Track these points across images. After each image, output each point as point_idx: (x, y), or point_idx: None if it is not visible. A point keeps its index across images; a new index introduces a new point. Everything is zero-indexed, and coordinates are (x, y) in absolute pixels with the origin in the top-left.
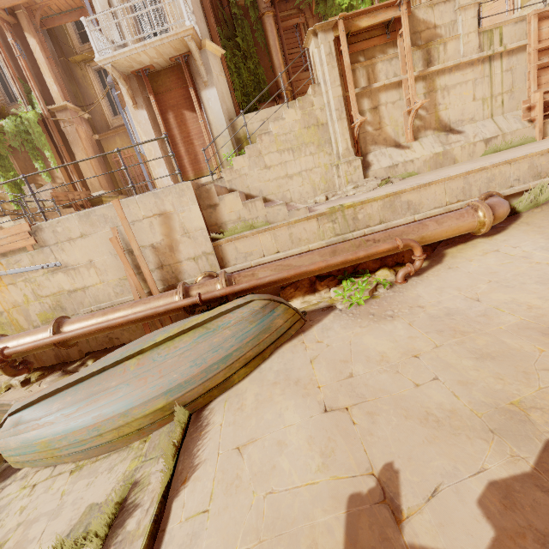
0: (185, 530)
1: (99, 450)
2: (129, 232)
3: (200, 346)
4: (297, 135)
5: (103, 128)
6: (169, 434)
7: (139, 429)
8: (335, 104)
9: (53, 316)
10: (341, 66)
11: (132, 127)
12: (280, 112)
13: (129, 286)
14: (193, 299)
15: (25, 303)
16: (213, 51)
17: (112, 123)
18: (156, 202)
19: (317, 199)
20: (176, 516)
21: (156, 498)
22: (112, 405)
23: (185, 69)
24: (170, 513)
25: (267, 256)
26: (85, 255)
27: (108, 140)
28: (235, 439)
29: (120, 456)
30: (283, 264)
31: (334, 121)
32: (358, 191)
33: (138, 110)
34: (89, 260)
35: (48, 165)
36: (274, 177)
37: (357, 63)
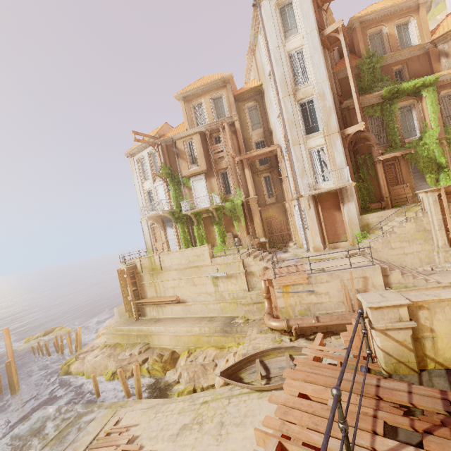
0: None
1: None
2: (353, 284)
3: None
4: (411, 235)
5: (262, 204)
6: None
7: None
8: (437, 222)
9: (304, 312)
10: (440, 204)
11: (305, 217)
12: (389, 214)
13: (341, 305)
14: None
15: (294, 305)
16: (353, 185)
17: (267, 201)
18: (362, 272)
19: (425, 268)
20: None
21: None
22: None
23: (339, 194)
24: None
25: None
26: (325, 289)
27: (265, 210)
28: None
29: None
30: None
31: (436, 230)
32: None
33: (310, 210)
34: (327, 291)
35: (239, 223)
36: (396, 254)
37: (449, 202)
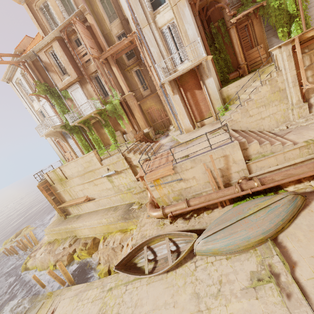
0: (310, 283)
1: (236, 252)
2: (214, 166)
3: (270, 215)
4: (267, 98)
5: (140, 97)
6: (267, 248)
7: (252, 246)
8: (292, 79)
9: (178, 197)
10: (294, 58)
11: (171, 103)
12: (246, 81)
13: (208, 185)
14: (247, 192)
15: (168, 193)
16: (209, 59)
17: (144, 94)
18: (222, 152)
19: (281, 128)
20: (300, 278)
21: (286, 272)
22: (242, 237)
23: (197, 72)
24: (296, 277)
25: (272, 167)
26: (191, 174)
27: (143, 103)
28: (307, 253)
29: (247, 255)
30: (287, 173)
31: (291, 87)
32: (309, 123)
33: (174, 95)
34: (193, 176)
35: (123, 121)
36: (254, 120)
37: (303, 53)
